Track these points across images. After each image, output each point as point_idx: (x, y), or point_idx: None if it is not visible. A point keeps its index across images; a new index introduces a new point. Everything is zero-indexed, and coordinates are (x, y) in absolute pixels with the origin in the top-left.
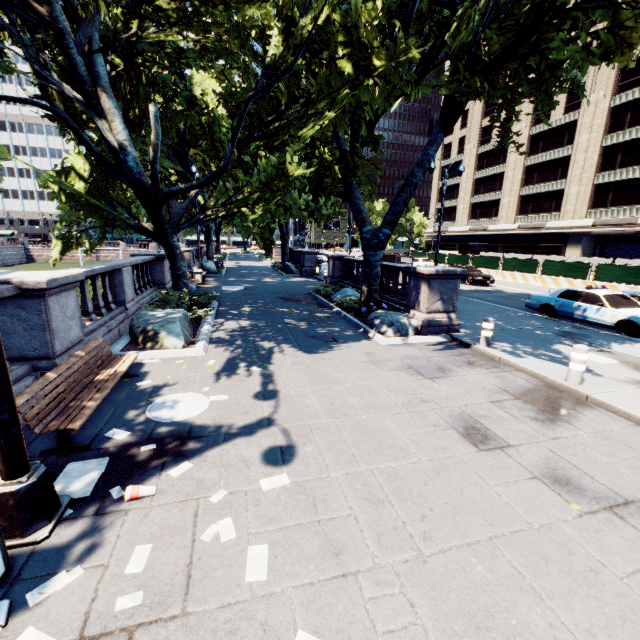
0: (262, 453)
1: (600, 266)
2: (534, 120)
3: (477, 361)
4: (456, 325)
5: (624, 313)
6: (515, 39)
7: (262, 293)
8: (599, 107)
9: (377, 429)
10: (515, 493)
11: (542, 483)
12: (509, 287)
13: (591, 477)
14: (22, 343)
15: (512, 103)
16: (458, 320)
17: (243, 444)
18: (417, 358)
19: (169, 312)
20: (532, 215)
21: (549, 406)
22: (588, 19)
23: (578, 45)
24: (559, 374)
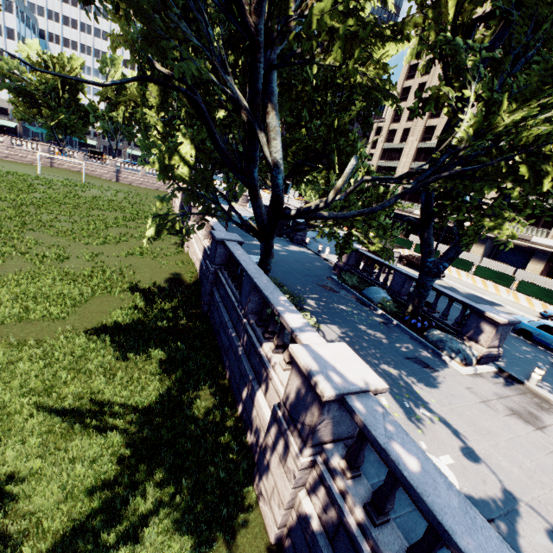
0: (550, 540)
1: (522, 282)
2: None
3: (541, 403)
4: (499, 356)
5: None
6: None
7: (294, 273)
8: None
9: None
10: None
11: None
12: (454, 283)
13: None
14: (343, 429)
15: None
16: (501, 353)
17: (527, 528)
18: (504, 397)
19: None
20: None
21: None
22: None
23: None
24: None
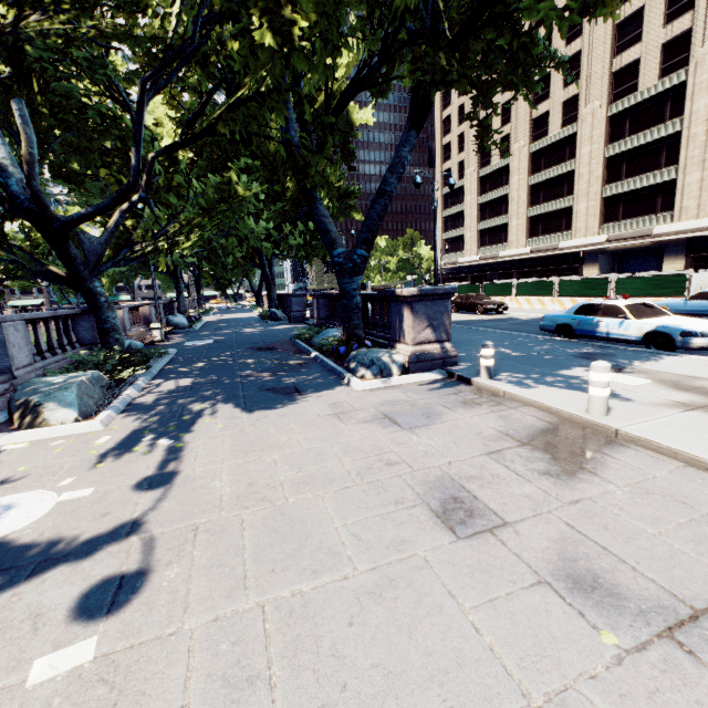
0: (81, 594)
1: (619, 280)
2: (532, 137)
3: (476, 399)
4: (453, 357)
5: (651, 323)
6: (478, 3)
7: (232, 345)
8: (596, 117)
9: (304, 520)
10: (505, 622)
11: (553, 592)
12: (525, 313)
13: (632, 568)
14: None
15: (491, 91)
16: (455, 350)
17: (59, 579)
18: (398, 403)
19: (71, 376)
20: (543, 236)
21: (566, 451)
22: (573, 30)
23: (551, 1)
24: (579, 404)
